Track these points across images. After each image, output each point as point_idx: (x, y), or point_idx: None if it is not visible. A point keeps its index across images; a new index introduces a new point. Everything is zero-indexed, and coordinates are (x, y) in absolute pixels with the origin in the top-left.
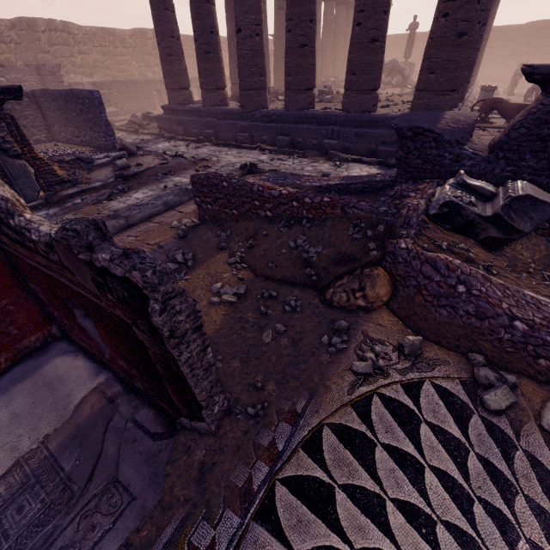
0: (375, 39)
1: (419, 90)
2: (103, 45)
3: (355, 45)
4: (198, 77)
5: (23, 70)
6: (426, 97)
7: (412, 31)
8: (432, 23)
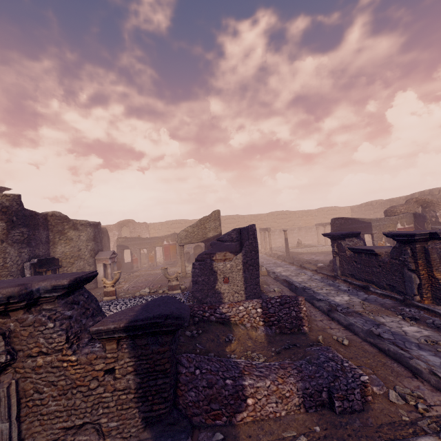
0: None
1: None
2: None
3: None
4: None
5: None
6: None
7: None
8: None
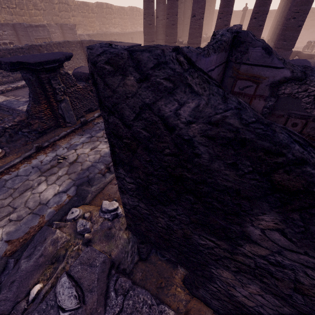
0: (261, 25)
1: (277, 48)
2: (83, 12)
3: (251, 27)
4: (165, 36)
5: (55, 27)
6: (281, 51)
7: (245, 11)
8: (287, 20)
